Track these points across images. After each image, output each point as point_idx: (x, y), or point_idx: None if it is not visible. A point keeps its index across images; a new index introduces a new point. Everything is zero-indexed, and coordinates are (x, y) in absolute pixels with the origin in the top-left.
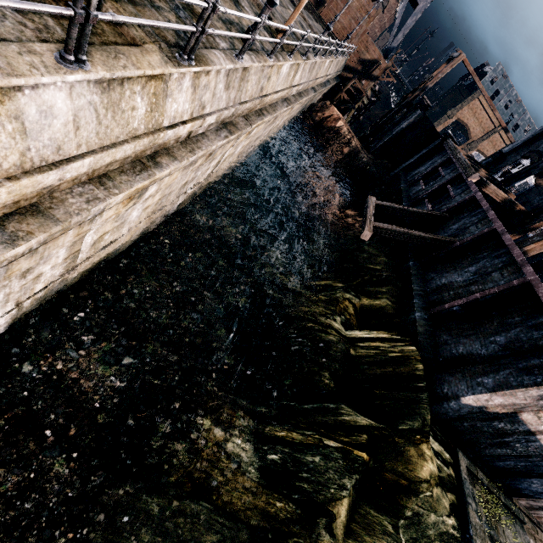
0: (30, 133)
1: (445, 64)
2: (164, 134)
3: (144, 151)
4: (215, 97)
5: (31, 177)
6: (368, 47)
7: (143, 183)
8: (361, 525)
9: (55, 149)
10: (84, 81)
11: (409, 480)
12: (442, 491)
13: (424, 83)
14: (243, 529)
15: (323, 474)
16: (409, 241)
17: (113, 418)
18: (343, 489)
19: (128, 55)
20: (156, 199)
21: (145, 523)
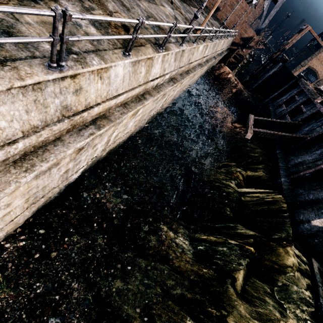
0: (111, 84)
1: (297, 34)
2: (149, 84)
3: (140, 92)
4: (169, 65)
5: (109, 101)
6: (246, 30)
7: (140, 107)
8: (251, 287)
9: (116, 90)
10: (128, 62)
11: (279, 266)
12: (301, 276)
13: (283, 47)
14: (186, 280)
15: (228, 256)
16: (276, 138)
17: (120, 222)
18: (240, 265)
19: (142, 50)
20: (139, 117)
21: (138, 271)
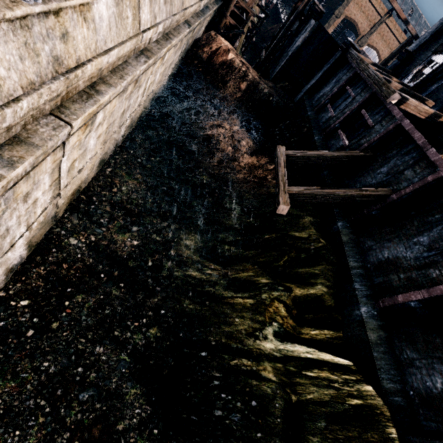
0: None
1: None
2: None
3: None
4: None
5: None
6: None
7: None
8: None
9: None
10: None
11: None
12: None
13: None
14: None
15: None
16: (334, 201)
17: None
18: None
19: None
20: None
21: None
